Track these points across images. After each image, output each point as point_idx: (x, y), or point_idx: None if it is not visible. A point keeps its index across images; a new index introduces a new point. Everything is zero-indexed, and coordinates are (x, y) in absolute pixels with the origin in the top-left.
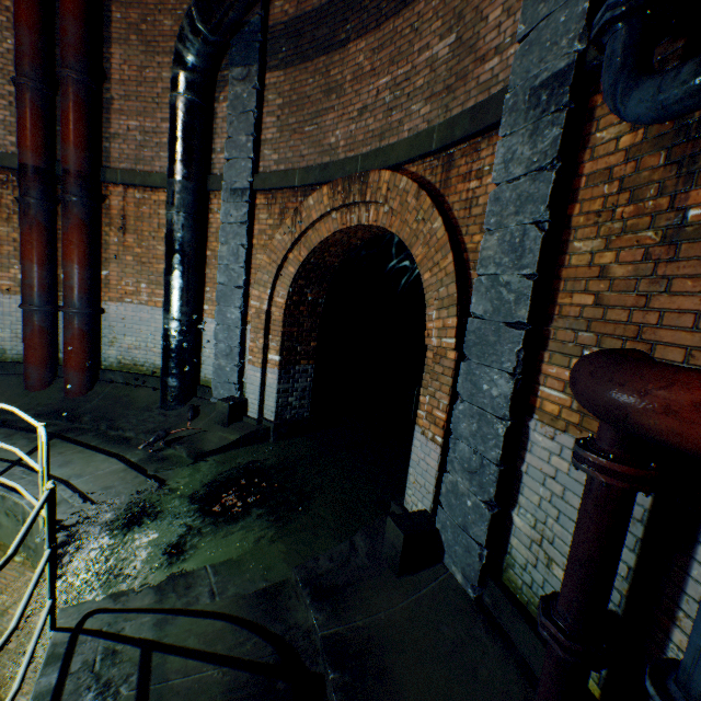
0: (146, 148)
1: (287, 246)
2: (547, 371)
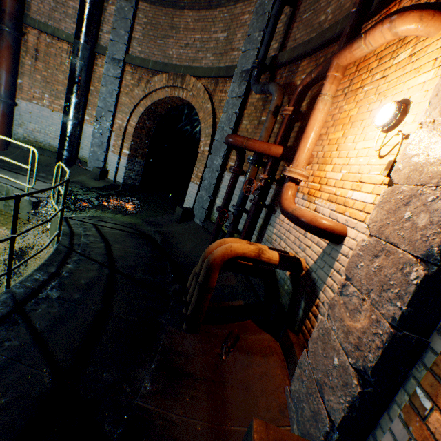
0: (57, 12)
1: (141, 97)
2: (231, 158)
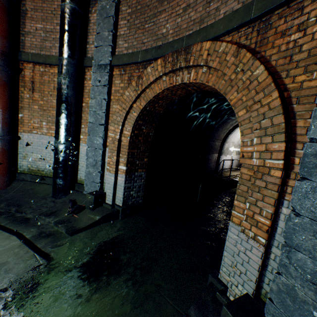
0: (47, 41)
1: (132, 99)
2: None
